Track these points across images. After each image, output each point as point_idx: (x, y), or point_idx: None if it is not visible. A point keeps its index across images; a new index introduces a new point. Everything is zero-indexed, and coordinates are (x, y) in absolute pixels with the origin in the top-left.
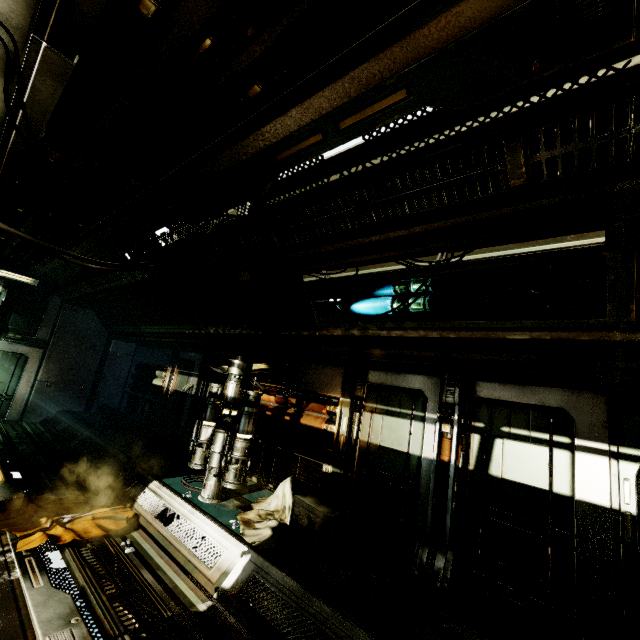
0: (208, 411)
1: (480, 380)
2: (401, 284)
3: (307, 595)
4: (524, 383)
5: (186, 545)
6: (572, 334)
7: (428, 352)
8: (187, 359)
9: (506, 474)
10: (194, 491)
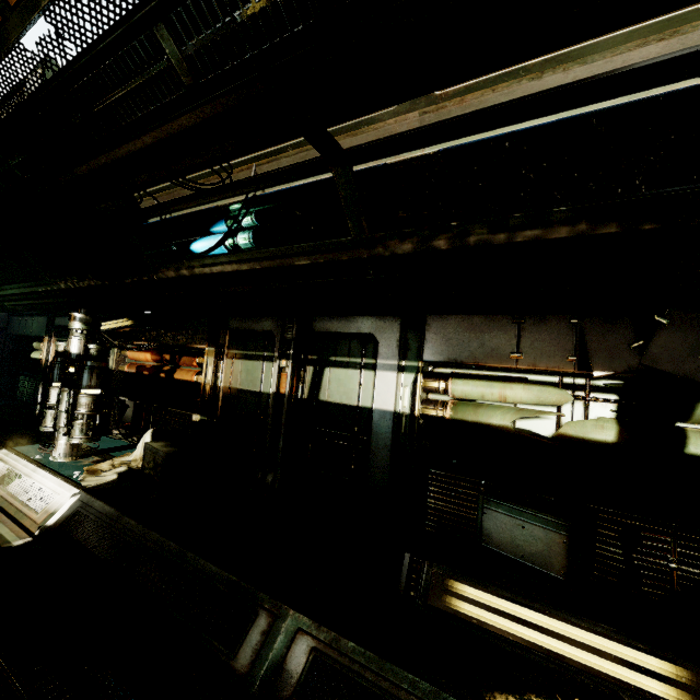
0: (55, 372)
1: (316, 315)
2: (232, 218)
3: (120, 516)
4: (347, 314)
5: (21, 499)
6: (336, 255)
7: (247, 287)
8: (63, 325)
9: (330, 398)
10: (49, 454)
